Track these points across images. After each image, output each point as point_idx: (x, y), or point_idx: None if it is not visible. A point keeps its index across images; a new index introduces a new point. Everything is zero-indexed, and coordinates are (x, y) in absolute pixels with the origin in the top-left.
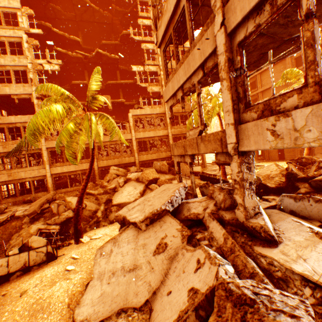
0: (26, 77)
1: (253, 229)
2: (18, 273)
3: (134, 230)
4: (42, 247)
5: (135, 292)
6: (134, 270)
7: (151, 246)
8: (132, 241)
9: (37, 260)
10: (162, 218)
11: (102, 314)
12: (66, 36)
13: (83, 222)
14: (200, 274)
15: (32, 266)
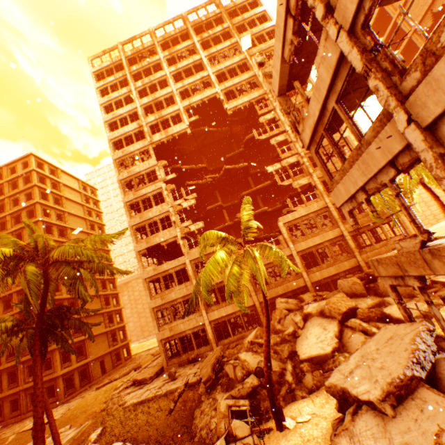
0: (168, 220)
1: None
2: None
3: (372, 414)
4: (247, 437)
5: None
6: None
7: None
8: (379, 436)
9: None
10: (415, 393)
11: None
12: (193, 168)
13: None
14: None
15: None
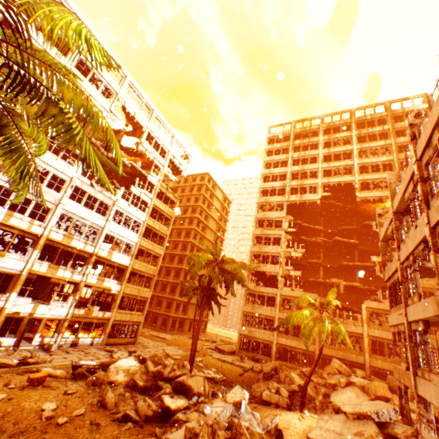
0: (276, 256)
1: None
2: (273, 405)
3: (343, 416)
4: (285, 397)
5: None
6: (339, 434)
7: (353, 429)
8: (341, 421)
9: (282, 404)
10: (366, 420)
11: None
12: (310, 227)
13: None
14: None
15: (279, 405)
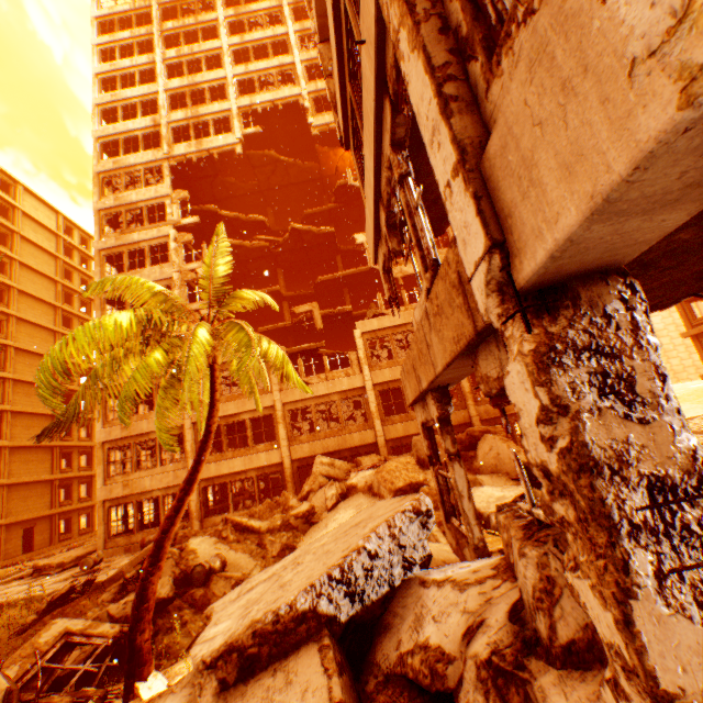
0: None
1: None
2: None
3: (183, 700)
4: None
5: None
6: None
7: None
8: None
9: None
10: (291, 657)
11: None
12: (241, 218)
13: (202, 615)
14: None
15: None
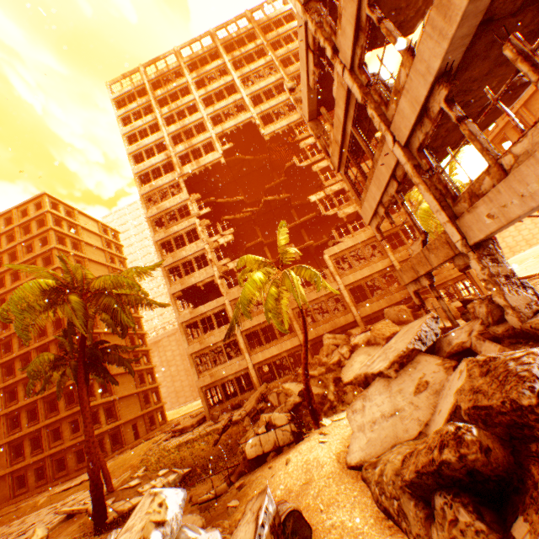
0: (204, 259)
1: (534, 329)
2: (272, 454)
3: (381, 381)
4: (285, 425)
5: (403, 429)
6: (396, 413)
7: (409, 388)
8: (383, 391)
9: (285, 440)
10: (414, 359)
11: (375, 453)
12: (229, 201)
13: None
14: (462, 376)
15: (282, 446)
